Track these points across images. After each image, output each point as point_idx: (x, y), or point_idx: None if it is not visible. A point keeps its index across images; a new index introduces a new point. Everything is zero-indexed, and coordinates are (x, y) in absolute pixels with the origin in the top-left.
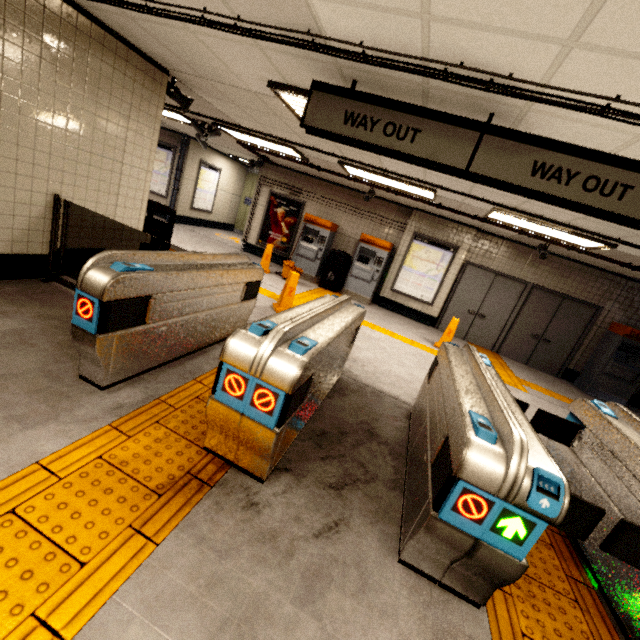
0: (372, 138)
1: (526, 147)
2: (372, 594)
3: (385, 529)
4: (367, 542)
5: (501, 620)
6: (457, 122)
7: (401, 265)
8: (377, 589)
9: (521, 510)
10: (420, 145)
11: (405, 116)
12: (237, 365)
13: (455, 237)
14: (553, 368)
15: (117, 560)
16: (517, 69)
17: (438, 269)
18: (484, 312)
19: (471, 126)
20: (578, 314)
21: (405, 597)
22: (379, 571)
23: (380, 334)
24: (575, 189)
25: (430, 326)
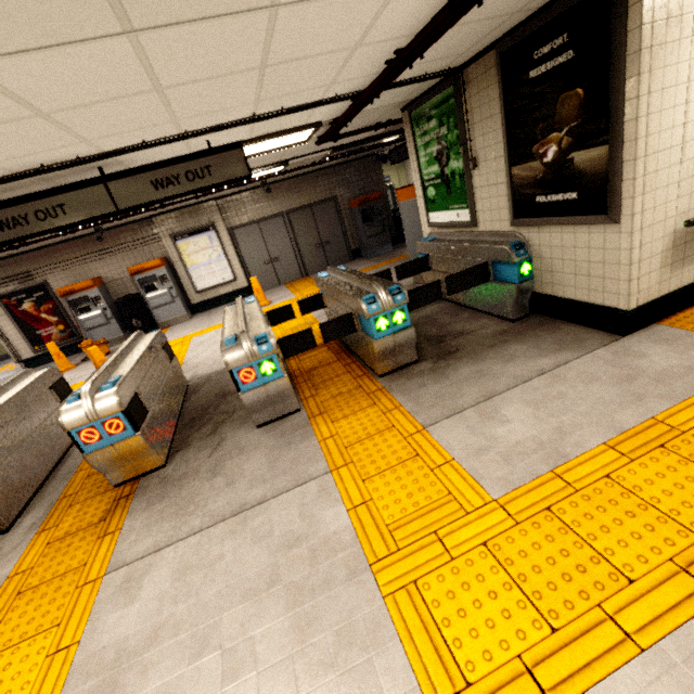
0: (34, 228)
1: (137, 177)
2: (247, 448)
3: (247, 424)
4: (239, 436)
5: (311, 406)
6: (82, 185)
7: (185, 268)
8: (249, 445)
9: (262, 358)
10: (73, 213)
11: (43, 201)
12: (79, 425)
13: (204, 217)
14: (345, 257)
15: (103, 549)
16: (77, 154)
17: (215, 250)
18: (275, 255)
19: (93, 183)
20: (327, 211)
21: (264, 436)
22: (248, 439)
23: (210, 333)
24: (185, 184)
25: (251, 295)
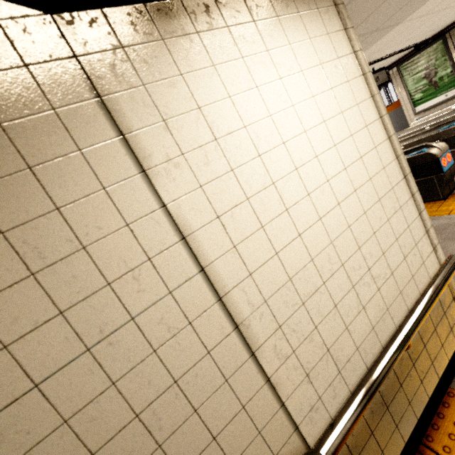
0: None
1: None
2: None
3: None
4: None
5: None
6: None
7: None
8: None
9: None
10: None
11: None
12: (441, 155)
13: None
14: None
15: None
16: (374, 58)
17: None
18: None
19: None
20: None
21: None
22: None
23: None
24: None
25: None
